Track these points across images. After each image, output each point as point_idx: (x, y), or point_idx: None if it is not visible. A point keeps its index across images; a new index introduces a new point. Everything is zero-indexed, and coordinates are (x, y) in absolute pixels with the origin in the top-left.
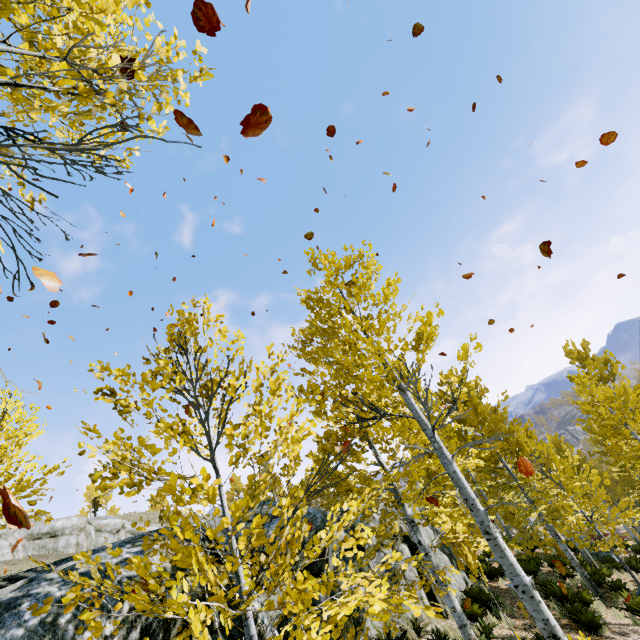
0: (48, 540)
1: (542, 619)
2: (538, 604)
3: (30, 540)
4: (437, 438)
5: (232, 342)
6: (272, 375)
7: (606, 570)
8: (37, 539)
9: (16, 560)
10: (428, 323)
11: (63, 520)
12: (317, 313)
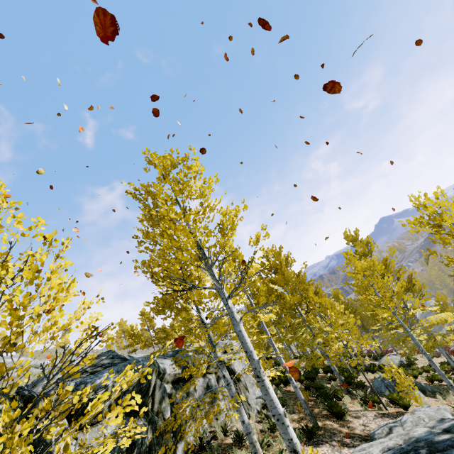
0: None
1: (288, 439)
2: (286, 428)
3: None
4: (230, 305)
5: (29, 228)
6: (55, 261)
7: (355, 374)
8: None
9: None
10: (235, 215)
11: None
12: (144, 203)
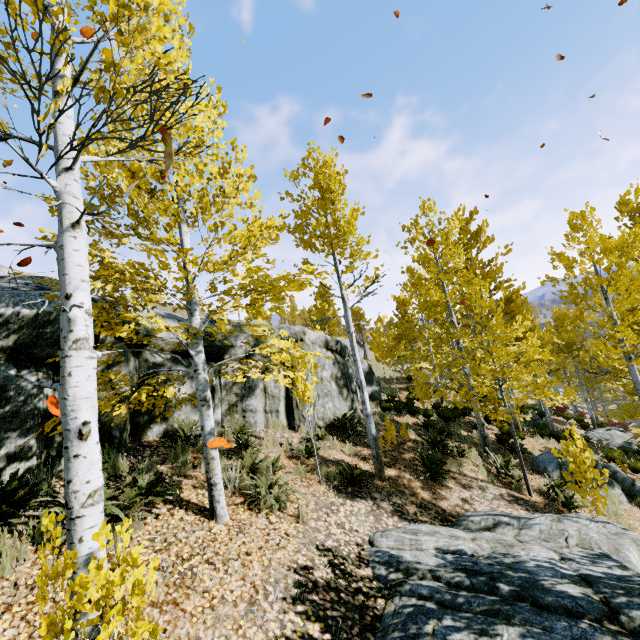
0: None
1: (65, 478)
2: (70, 459)
3: None
4: (63, 187)
5: None
6: None
7: (523, 434)
8: None
9: None
10: None
11: None
12: None
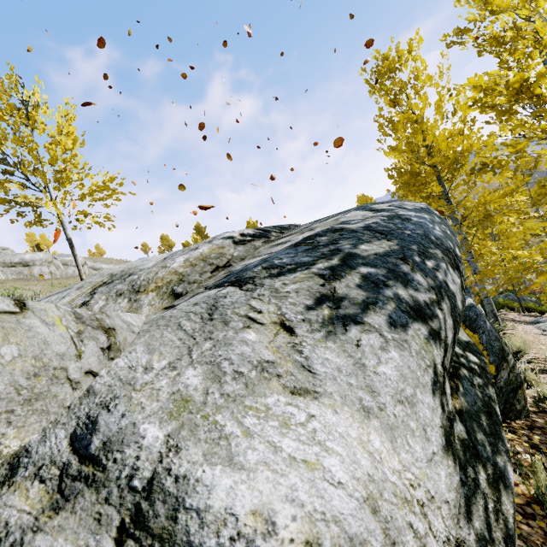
0: (22, 268)
1: None
2: None
3: (5, 267)
4: None
5: None
6: None
7: None
8: (11, 267)
9: (1, 280)
10: None
11: (30, 254)
12: None
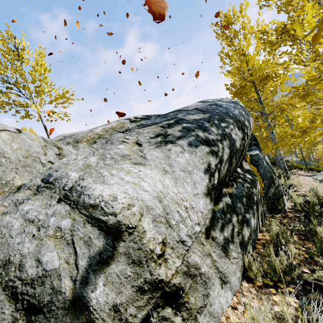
0: None
1: None
2: None
3: None
4: None
5: None
6: None
7: None
8: None
9: None
10: None
11: None
12: None
